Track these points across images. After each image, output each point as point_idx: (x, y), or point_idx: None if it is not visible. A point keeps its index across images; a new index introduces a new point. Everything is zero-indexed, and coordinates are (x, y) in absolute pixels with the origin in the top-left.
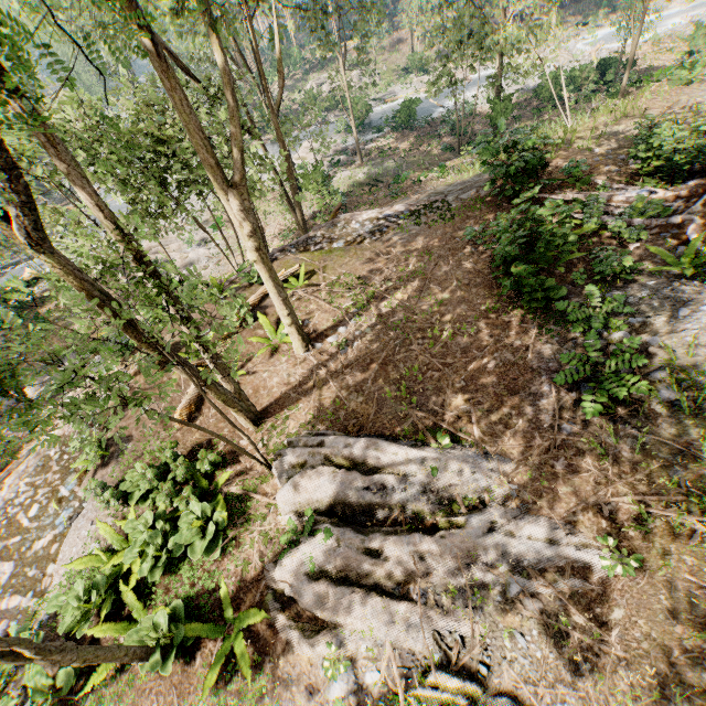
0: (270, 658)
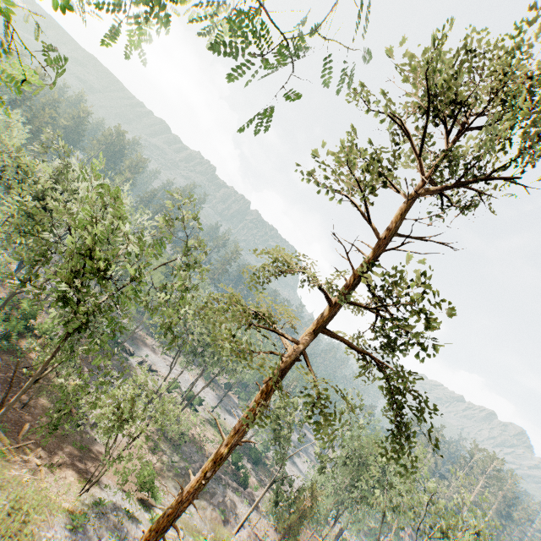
0: None
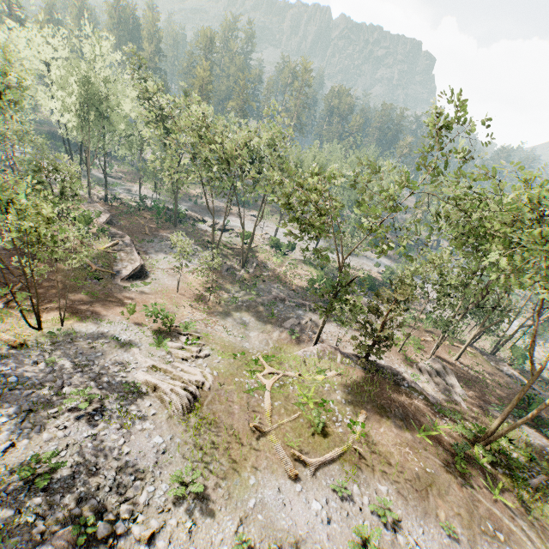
0: (410, 365)
